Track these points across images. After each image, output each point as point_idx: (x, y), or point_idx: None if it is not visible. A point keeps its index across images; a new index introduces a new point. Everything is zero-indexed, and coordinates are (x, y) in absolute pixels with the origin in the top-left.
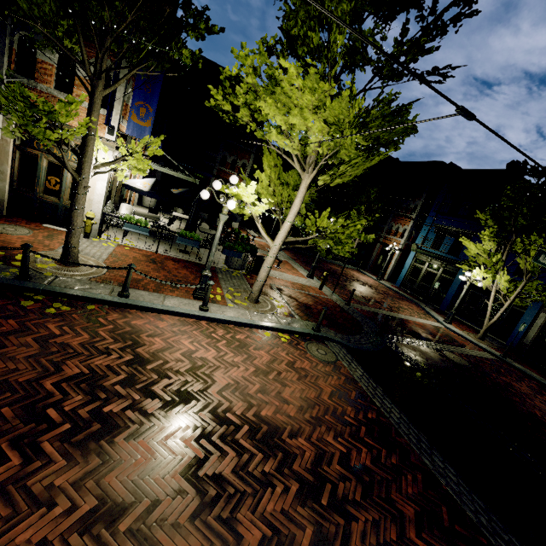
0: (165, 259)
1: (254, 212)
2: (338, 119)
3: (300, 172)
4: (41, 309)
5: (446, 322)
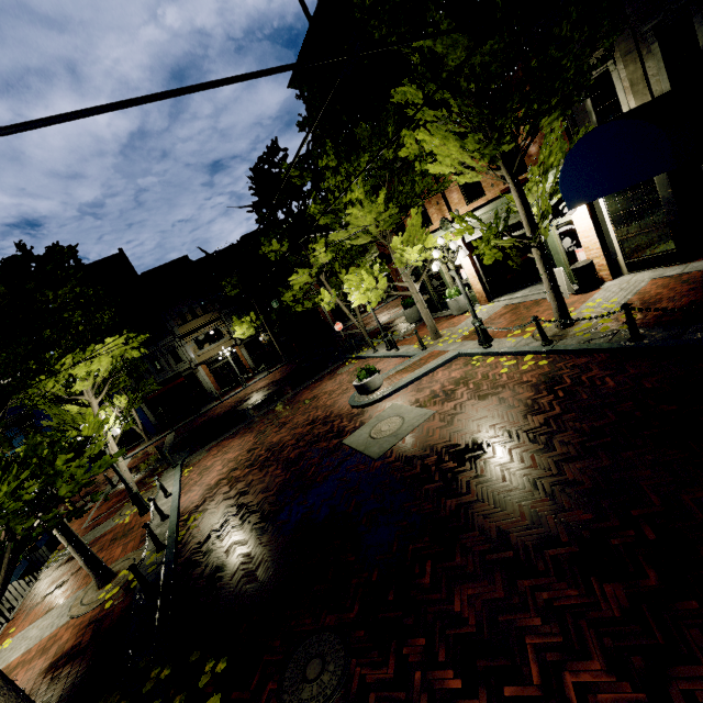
0: (39, 597)
1: (110, 434)
2: (122, 351)
3: (89, 399)
4: (198, 519)
5: (124, 456)
